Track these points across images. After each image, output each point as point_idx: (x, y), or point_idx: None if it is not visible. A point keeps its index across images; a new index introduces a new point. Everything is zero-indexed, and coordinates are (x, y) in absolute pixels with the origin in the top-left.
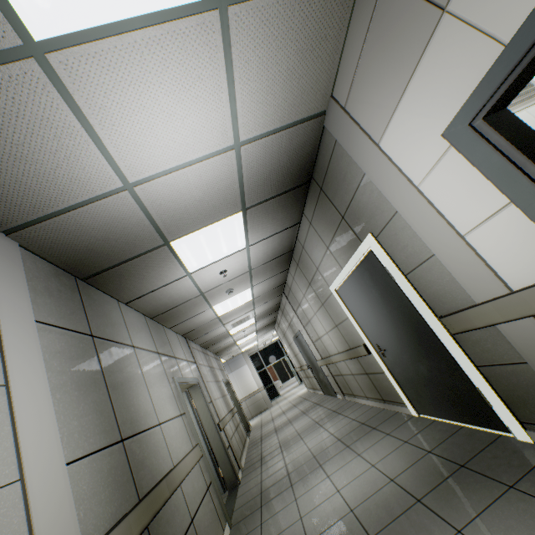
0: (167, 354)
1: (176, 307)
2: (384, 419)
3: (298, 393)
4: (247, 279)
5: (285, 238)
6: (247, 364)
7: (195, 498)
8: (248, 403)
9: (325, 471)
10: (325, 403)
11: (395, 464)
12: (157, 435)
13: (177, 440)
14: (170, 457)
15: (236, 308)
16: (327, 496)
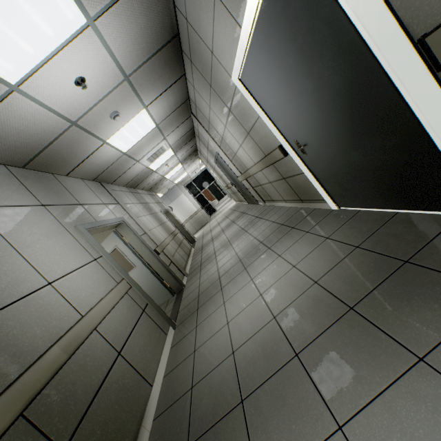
0: (64, 203)
1: (48, 147)
2: (303, 217)
3: (230, 206)
4: (132, 95)
5: (154, 4)
6: (183, 193)
7: (123, 330)
8: (192, 222)
9: (249, 274)
10: (249, 211)
11: (318, 264)
12: (44, 298)
13: (89, 287)
14: (76, 310)
15: (141, 140)
16: (250, 301)
